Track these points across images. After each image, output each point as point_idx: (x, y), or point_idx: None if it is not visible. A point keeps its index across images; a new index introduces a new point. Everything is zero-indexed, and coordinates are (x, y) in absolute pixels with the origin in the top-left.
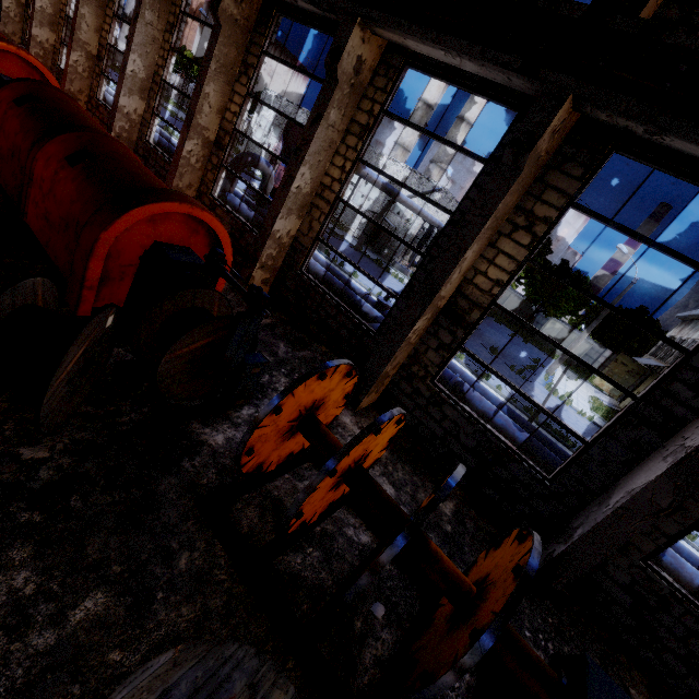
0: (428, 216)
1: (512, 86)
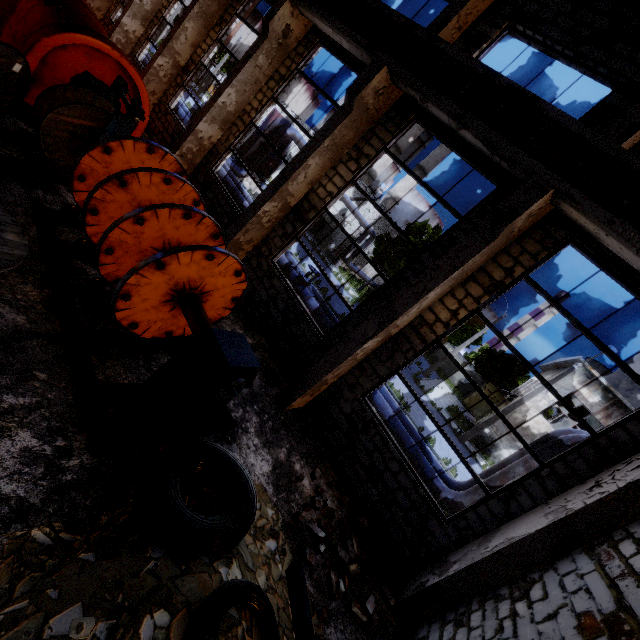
0: (363, 220)
1: (365, 62)
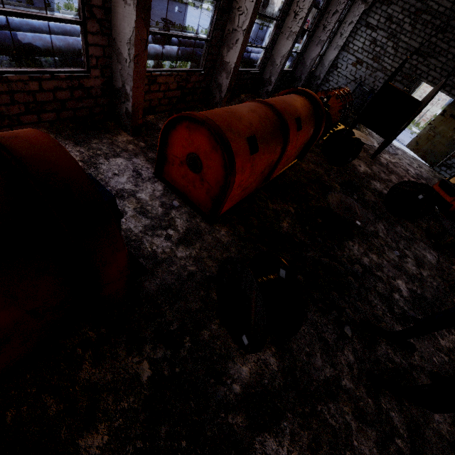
0: None
1: None
